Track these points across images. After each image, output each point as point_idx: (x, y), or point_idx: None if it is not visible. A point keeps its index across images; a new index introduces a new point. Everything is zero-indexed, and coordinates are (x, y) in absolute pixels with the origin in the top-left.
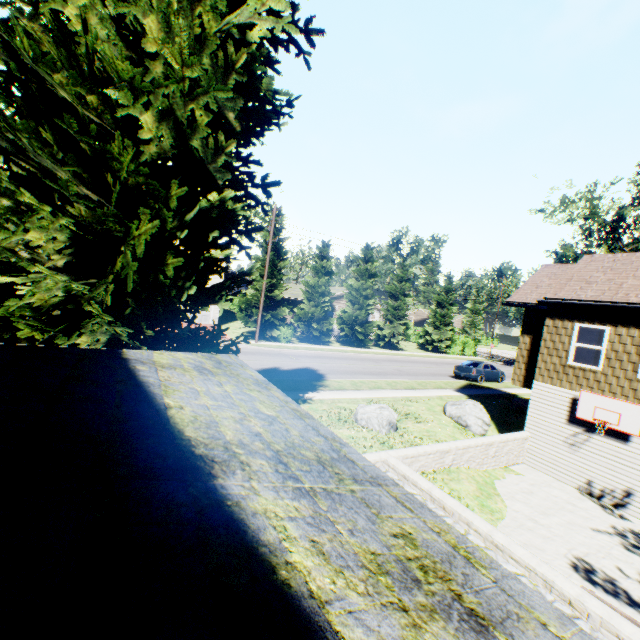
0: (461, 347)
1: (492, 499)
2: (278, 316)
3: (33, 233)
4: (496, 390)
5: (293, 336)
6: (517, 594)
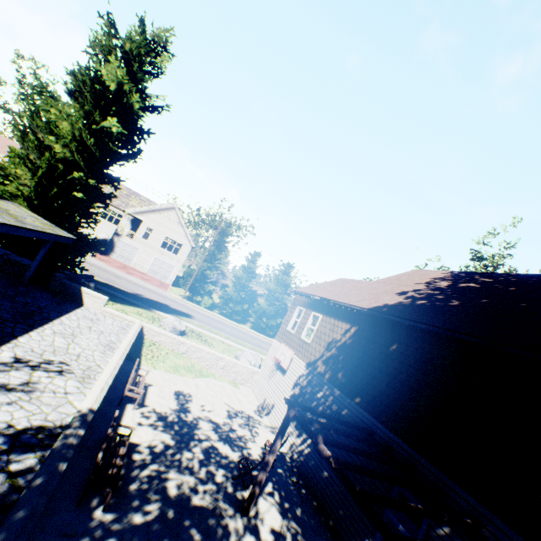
0: None
1: (188, 372)
2: (205, 288)
3: (19, 170)
4: None
5: (219, 310)
6: (4, 220)
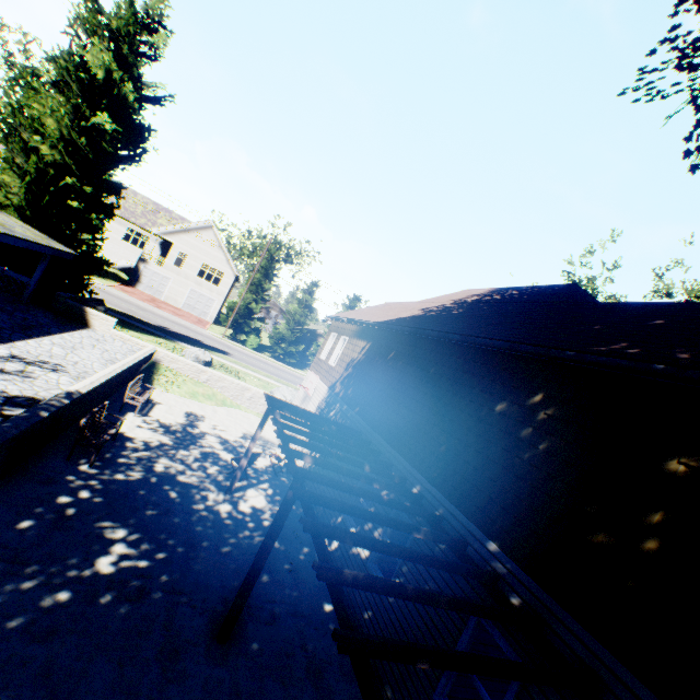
0: None
1: (207, 399)
2: (250, 325)
3: (7, 176)
4: None
5: (272, 353)
6: None
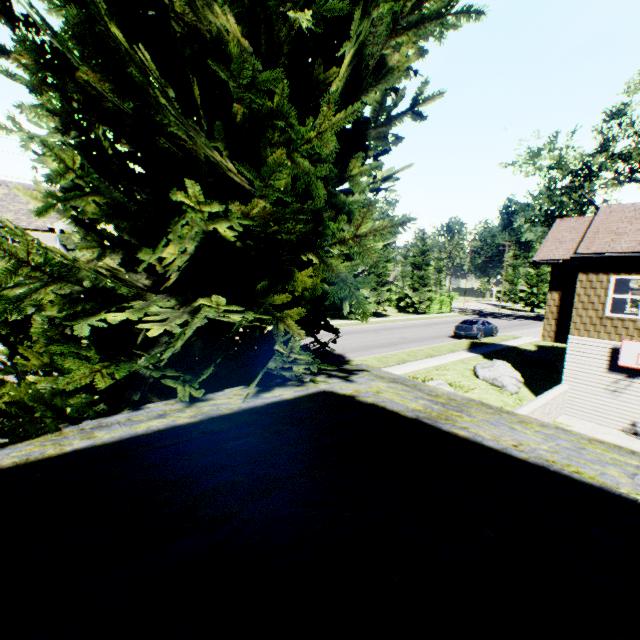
0: (439, 306)
1: None
2: None
3: (169, 247)
4: (498, 345)
5: None
6: None
